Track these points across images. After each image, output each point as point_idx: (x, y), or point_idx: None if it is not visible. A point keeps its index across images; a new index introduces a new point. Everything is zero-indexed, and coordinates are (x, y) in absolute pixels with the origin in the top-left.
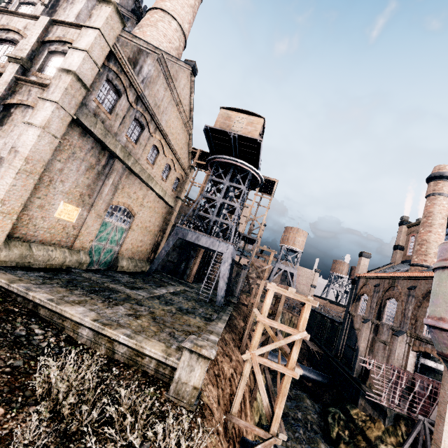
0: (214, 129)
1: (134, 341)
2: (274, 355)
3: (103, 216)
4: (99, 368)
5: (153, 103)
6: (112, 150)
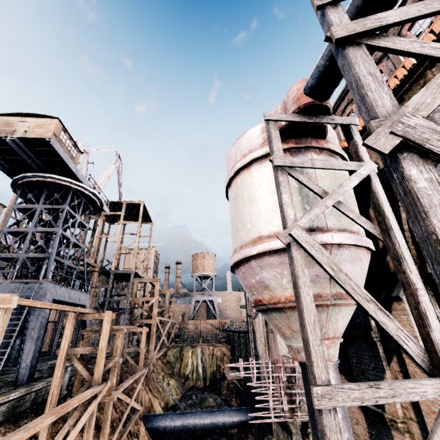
0: None
1: None
2: (174, 415)
3: None
4: None
5: None
6: None
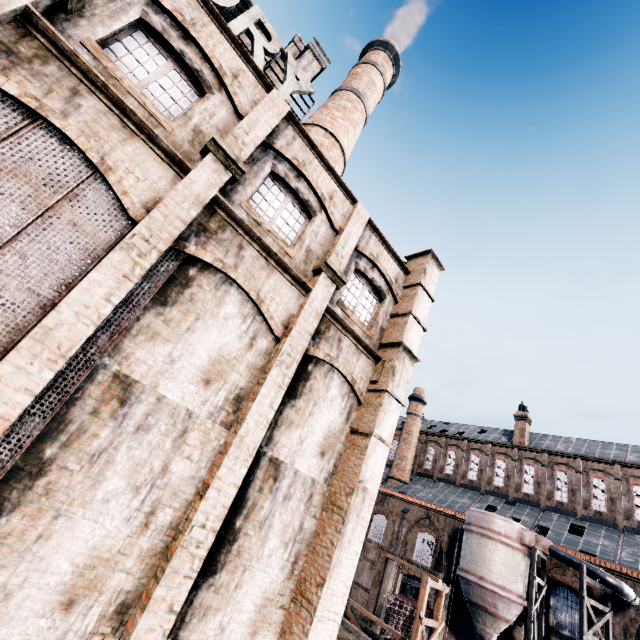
0: None
1: None
2: None
3: None
4: None
5: None
6: None
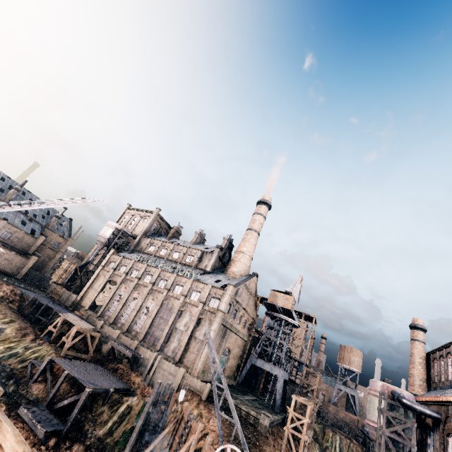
0: (268, 302)
1: (247, 409)
2: None
3: (221, 355)
4: (238, 417)
5: (241, 300)
6: (227, 327)
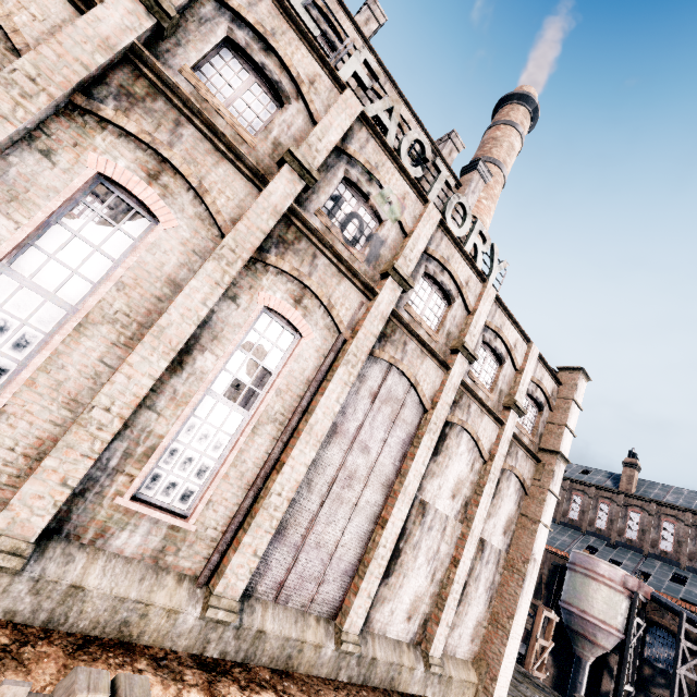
0: None
1: None
2: None
3: None
4: None
5: None
6: None
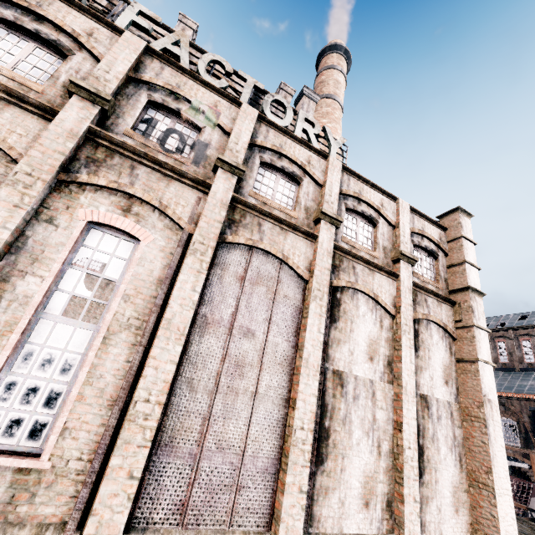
0: None
1: None
2: None
3: None
4: None
5: None
6: None
